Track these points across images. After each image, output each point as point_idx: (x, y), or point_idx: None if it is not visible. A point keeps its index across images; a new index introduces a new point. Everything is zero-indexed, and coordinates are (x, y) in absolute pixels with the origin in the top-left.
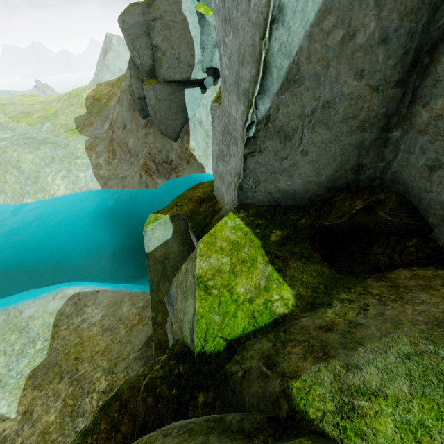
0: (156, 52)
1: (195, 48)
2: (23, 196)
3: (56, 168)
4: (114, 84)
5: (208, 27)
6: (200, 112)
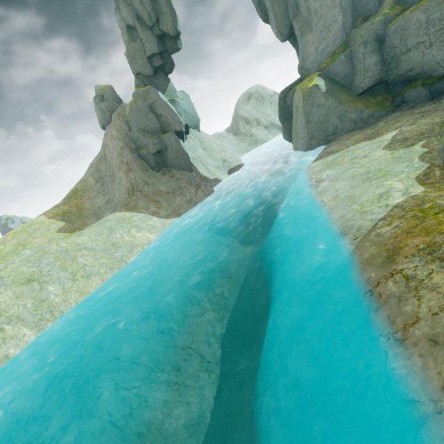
0: (161, 118)
1: (177, 115)
2: (122, 260)
3: (123, 231)
4: (68, 202)
5: (178, 104)
6: (189, 153)
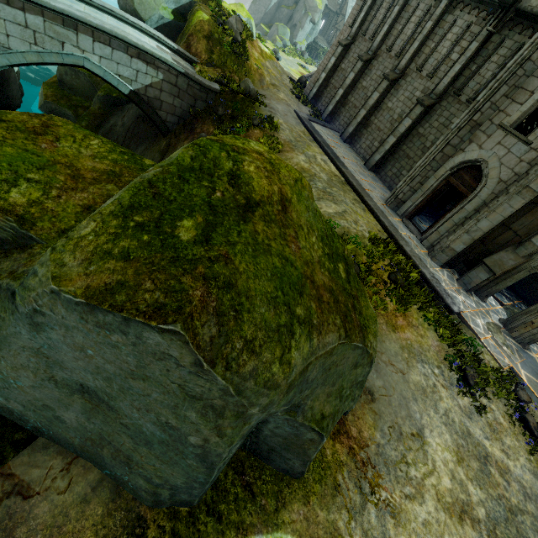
0: None
1: None
2: None
3: None
4: None
5: None
6: None
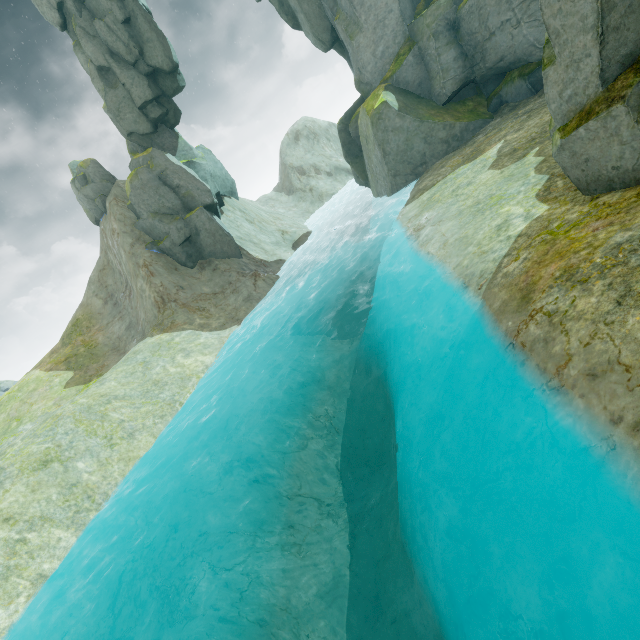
0: (179, 191)
1: (201, 181)
2: (174, 401)
3: (164, 362)
4: (69, 341)
5: (200, 166)
6: (232, 232)
